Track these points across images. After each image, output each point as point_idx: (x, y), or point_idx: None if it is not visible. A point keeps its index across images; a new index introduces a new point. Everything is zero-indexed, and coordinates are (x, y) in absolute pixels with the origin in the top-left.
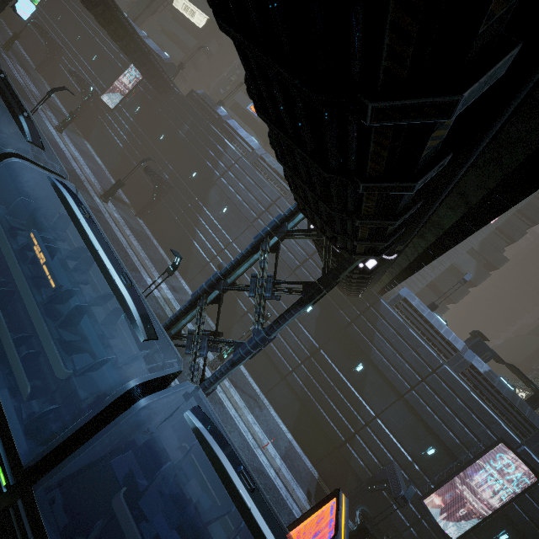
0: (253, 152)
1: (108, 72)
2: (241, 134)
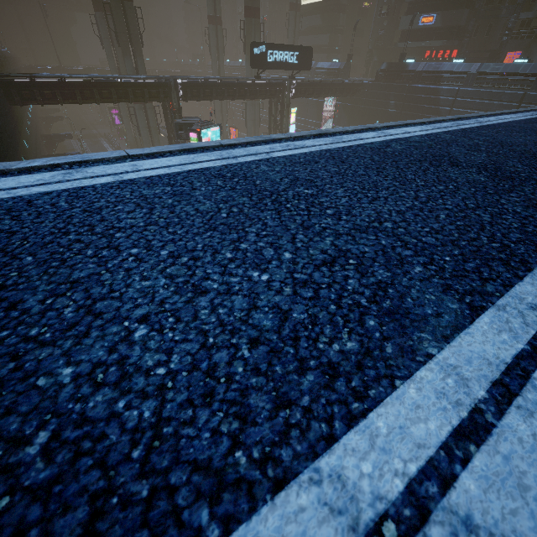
0: (467, 76)
1: (310, 110)
2: (444, 70)
